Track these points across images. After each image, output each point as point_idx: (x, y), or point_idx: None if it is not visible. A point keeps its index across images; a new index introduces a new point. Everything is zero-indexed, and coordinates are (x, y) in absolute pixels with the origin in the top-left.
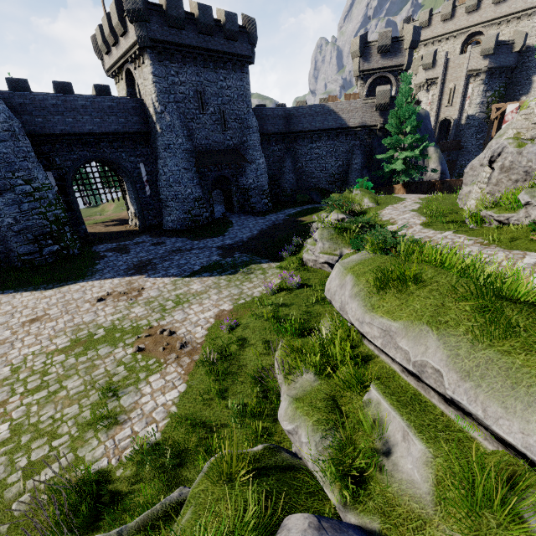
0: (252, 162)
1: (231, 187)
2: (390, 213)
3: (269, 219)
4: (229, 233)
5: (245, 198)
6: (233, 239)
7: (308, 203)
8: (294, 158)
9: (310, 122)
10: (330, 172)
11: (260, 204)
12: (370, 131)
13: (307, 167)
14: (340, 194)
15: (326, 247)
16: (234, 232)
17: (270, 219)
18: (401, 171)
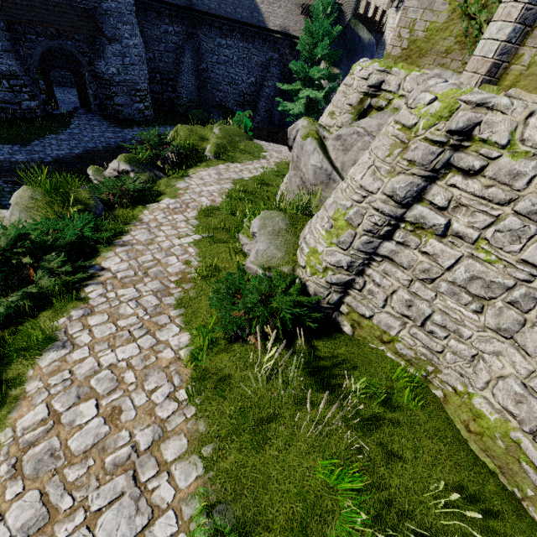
0: (116, 40)
1: (83, 71)
2: (203, 177)
3: (122, 135)
4: (40, 142)
5: (107, 94)
6: (30, 155)
7: (202, 125)
8: (197, 53)
9: (219, 2)
10: (240, 89)
11: (130, 109)
12: (292, 43)
13: (213, 72)
14: (192, 128)
15: (13, 220)
16: (49, 143)
17: (124, 136)
18: (302, 114)
